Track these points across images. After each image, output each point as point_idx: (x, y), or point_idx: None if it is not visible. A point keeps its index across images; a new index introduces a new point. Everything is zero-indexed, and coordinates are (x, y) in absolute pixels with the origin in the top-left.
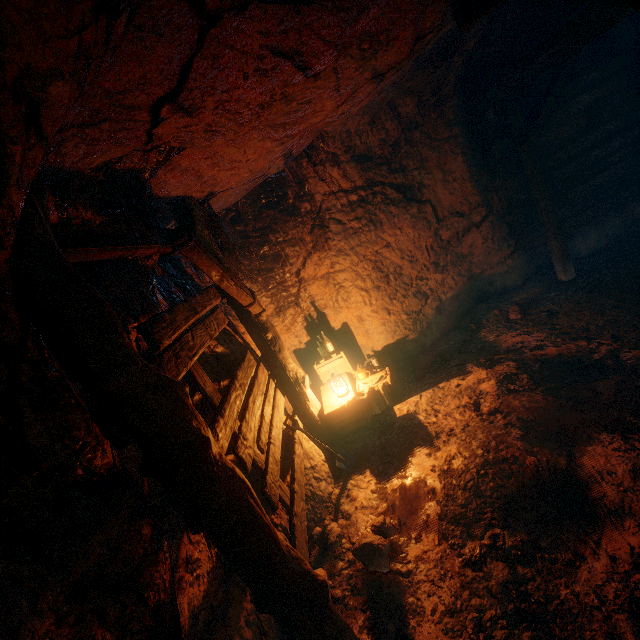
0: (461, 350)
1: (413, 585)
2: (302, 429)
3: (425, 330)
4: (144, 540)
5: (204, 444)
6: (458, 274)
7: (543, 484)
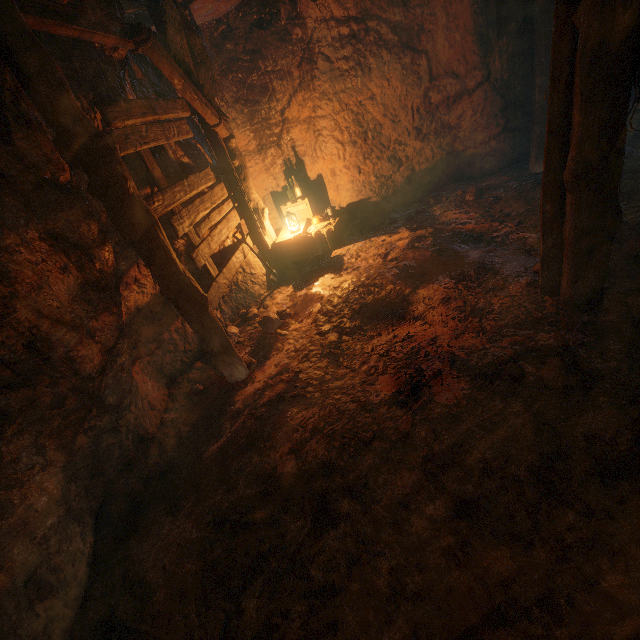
0: (408, 218)
1: (284, 340)
2: (248, 244)
3: (389, 197)
4: (93, 232)
5: (123, 180)
6: (438, 146)
7: (388, 301)
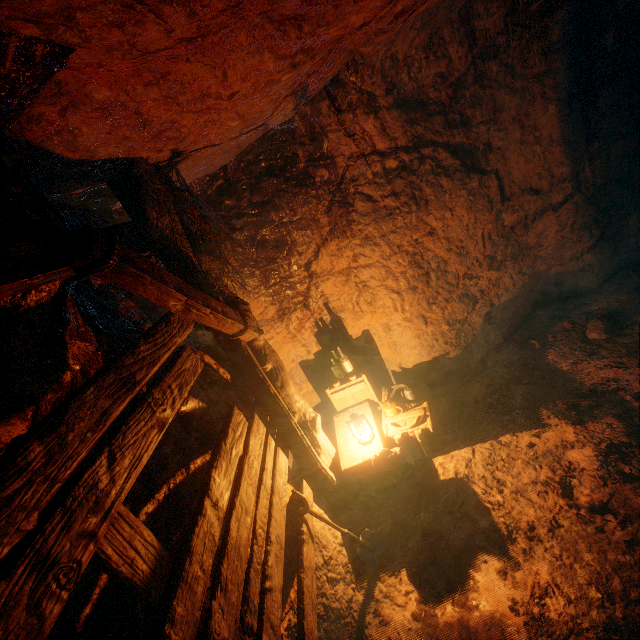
0: (523, 380)
1: None
2: (313, 511)
3: (470, 344)
4: None
5: None
6: (518, 272)
7: None
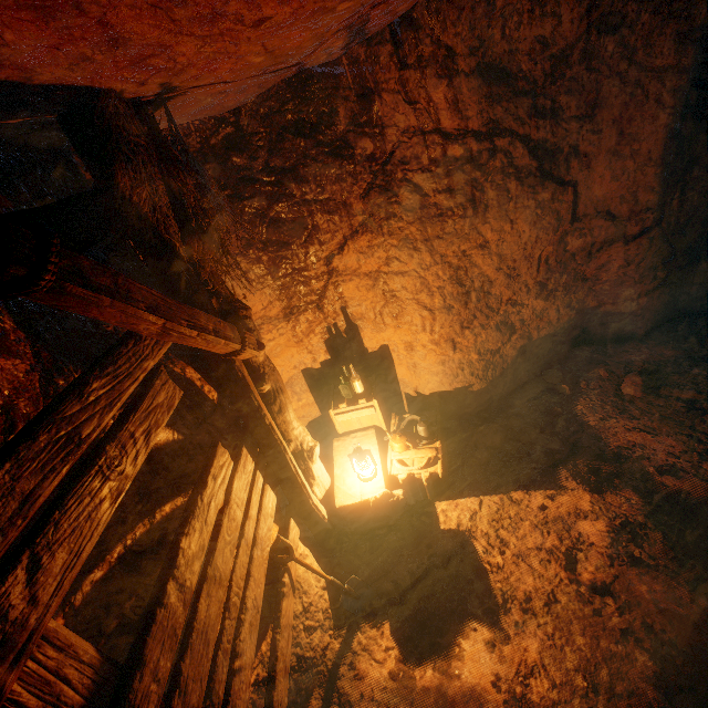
0: (546, 429)
1: None
2: (298, 559)
3: (497, 379)
4: None
5: None
6: (567, 305)
7: None
